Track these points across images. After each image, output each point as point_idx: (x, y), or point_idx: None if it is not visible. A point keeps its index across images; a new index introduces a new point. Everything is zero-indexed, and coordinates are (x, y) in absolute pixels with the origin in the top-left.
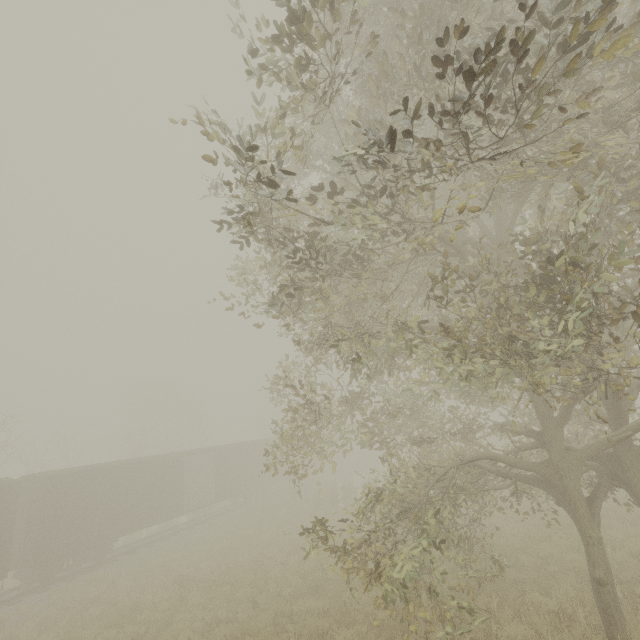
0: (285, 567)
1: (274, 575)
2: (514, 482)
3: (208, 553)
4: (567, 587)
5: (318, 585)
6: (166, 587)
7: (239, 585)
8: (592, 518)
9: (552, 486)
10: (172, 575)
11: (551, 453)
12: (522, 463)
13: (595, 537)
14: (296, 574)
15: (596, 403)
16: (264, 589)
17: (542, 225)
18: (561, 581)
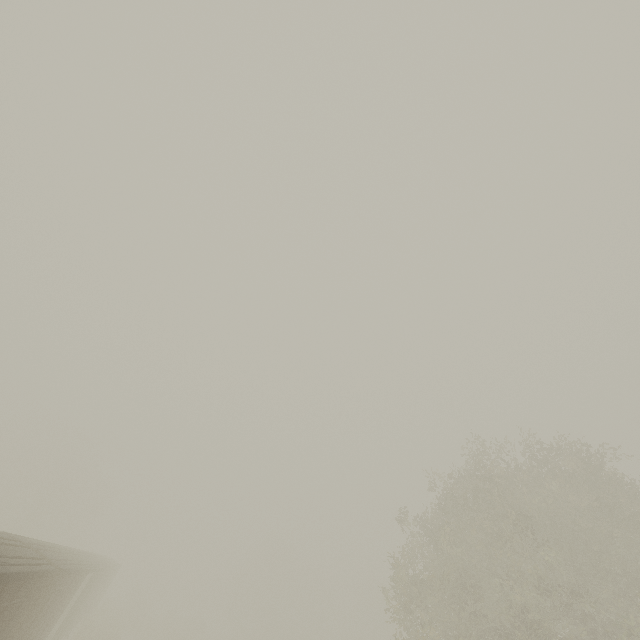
0: None
1: None
2: None
3: None
4: None
5: None
6: None
7: None
8: None
9: None
10: None
11: None
12: None
13: None
14: None
15: None
16: None
17: None
18: None
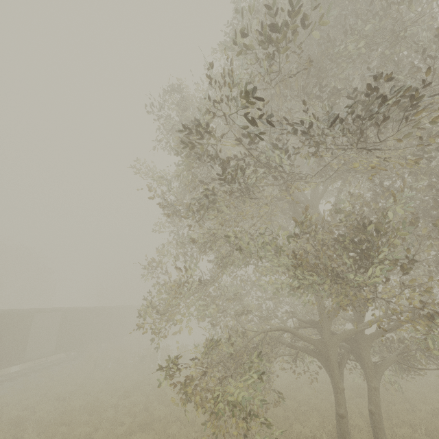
0: (115, 409)
1: (108, 416)
2: (299, 351)
3: (43, 398)
4: (314, 420)
5: (147, 423)
6: (1, 428)
7: (76, 425)
8: (340, 376)
9: (321, 355)
10: (6, 417)
11: (324, 335)
12: (307, 339)
13: (341, 388)
14: (127, 415)
15: (360, 307)
16: (98, 428)
17: (339, 200)
18: (311, 416)
